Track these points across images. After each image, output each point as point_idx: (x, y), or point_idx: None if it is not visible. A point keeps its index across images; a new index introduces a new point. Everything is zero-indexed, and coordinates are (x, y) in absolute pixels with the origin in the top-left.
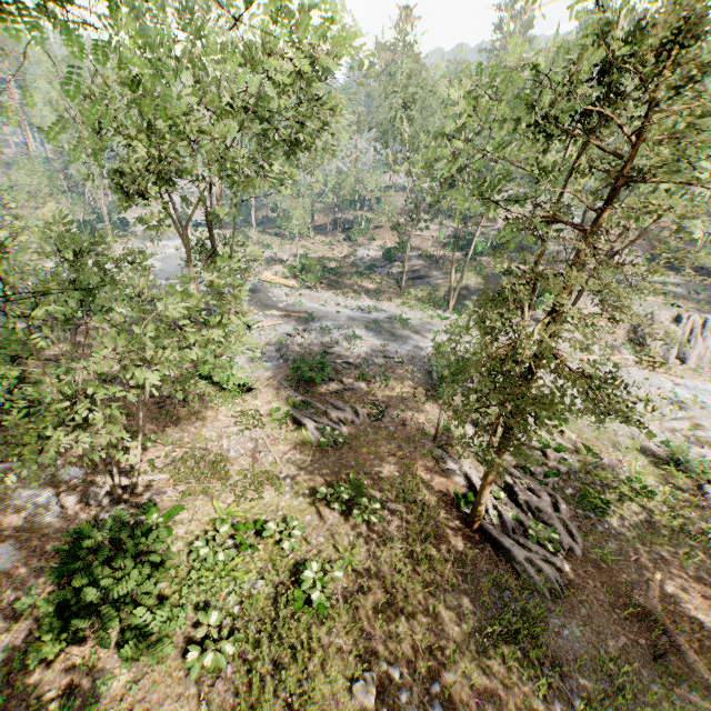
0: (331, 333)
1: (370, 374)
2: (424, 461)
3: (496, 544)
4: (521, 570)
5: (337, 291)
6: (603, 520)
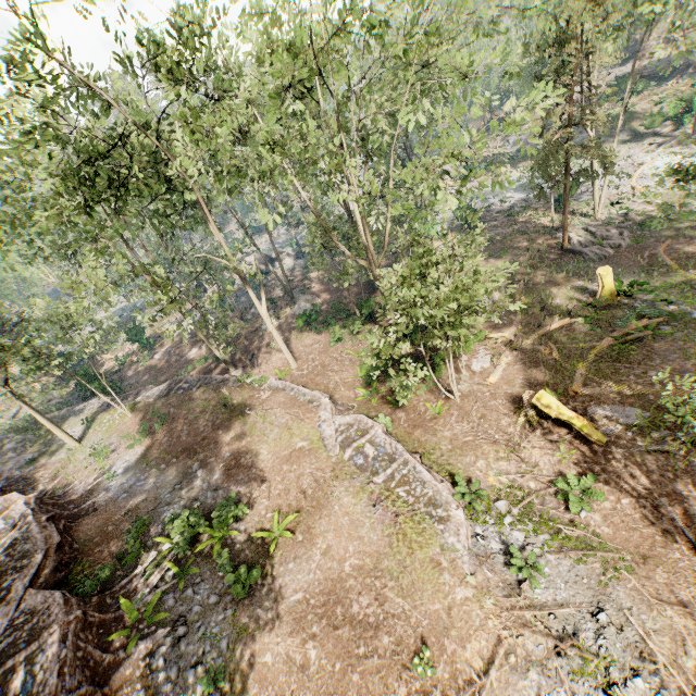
0: (489, 202)
1: (515, 213)
2: (544, 237)
3: (574, 252)
4: (584, 255)
5: (492, 176)
6: (653, 233)
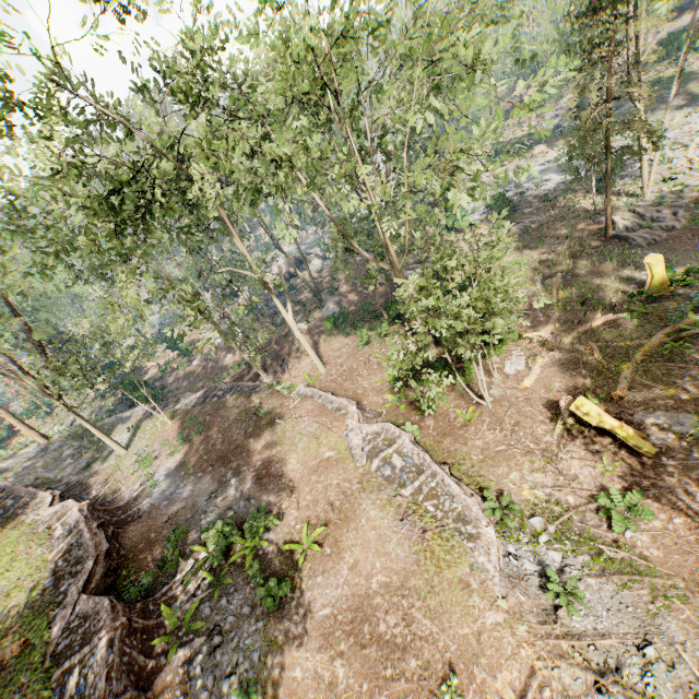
0: (523, 186)
1: (552, 197)
2: (584, 223)
3: (619, 238)
4: (631, 241)
5: (527, 158)
6: None
